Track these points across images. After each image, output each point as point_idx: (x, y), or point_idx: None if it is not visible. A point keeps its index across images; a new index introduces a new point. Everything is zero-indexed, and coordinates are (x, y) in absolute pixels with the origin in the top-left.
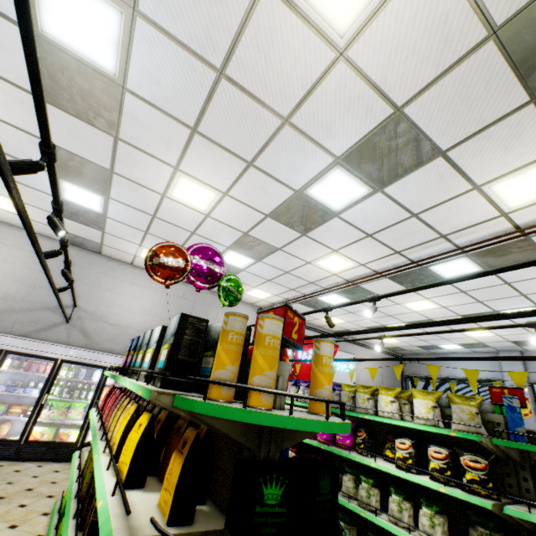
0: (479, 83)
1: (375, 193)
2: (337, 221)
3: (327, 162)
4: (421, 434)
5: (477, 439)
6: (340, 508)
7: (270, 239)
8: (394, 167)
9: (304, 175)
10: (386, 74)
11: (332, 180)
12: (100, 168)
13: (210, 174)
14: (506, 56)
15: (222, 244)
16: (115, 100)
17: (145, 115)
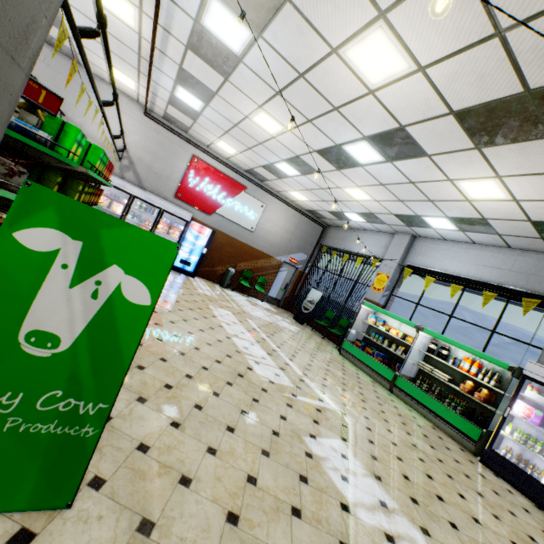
0: None
1: None
2: None
3: None
4: None
5: None
6: None
7: None
8: None
9: None
10: None
11: None
12: None
13: None
14: None
15: None
16: None
17: None
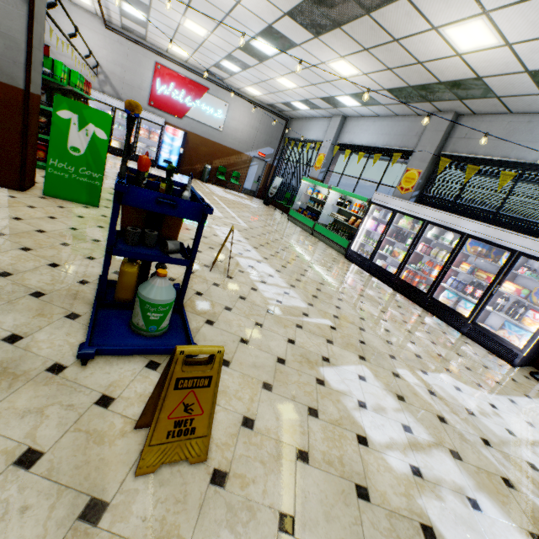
0: None
1: None
2: None
3: None
4: None
5: None
6: None
7: None
8: None
9: None
10: None
11: None
12: None
13: None
14: None
15: None
16: None
17: None
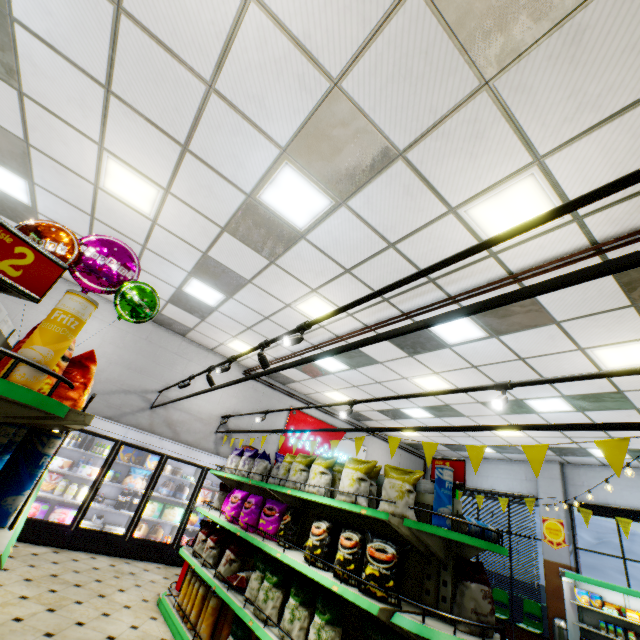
0: (417, 53)
1: (339, 208)
2: (305, 245)
3: (272, 154)
4: (355, 521)
5: (385, 517)
6: (238, 619)
7: (236, 265)
8: (351, 169)
9: (251, 171)
10: (309, 29)
11: (285, 182)
12: (13, 137)
13: (143, 159)
14: (438, 15)
15: (182, 267)
16: (5, 33)
17: (45, 60)
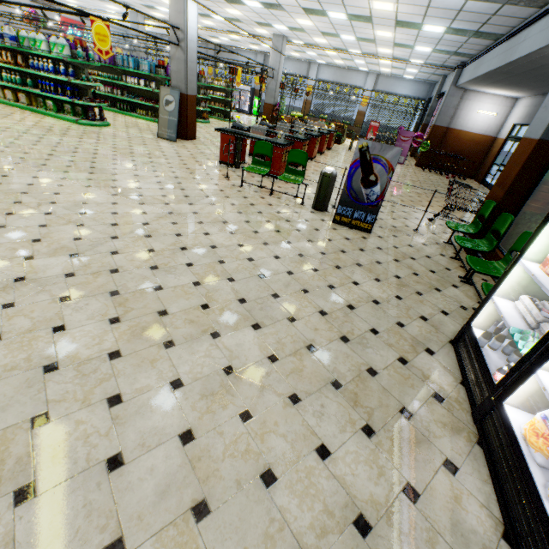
0: None
1: None
2: None
3: None
4: None
5: None
6: None
7: None
8: None
9: None
10: None
11: None
12: None
13: None
14: None
15: None
16: None
17: None
